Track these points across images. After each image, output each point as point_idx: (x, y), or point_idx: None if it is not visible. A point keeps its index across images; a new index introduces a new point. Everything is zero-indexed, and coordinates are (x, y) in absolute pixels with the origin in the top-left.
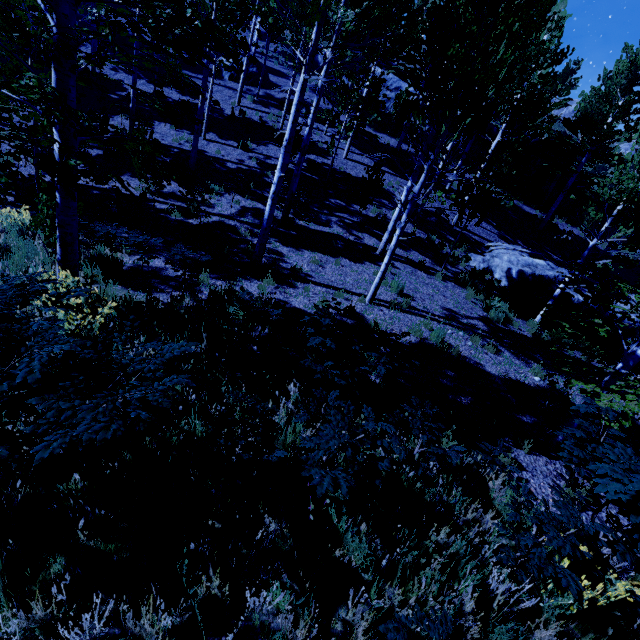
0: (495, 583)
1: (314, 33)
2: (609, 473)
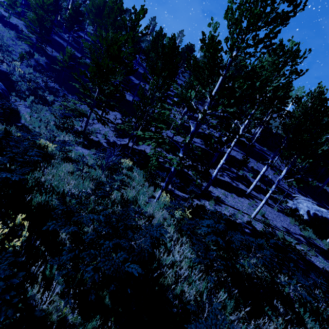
0: None
1: (247, 120)
2: None
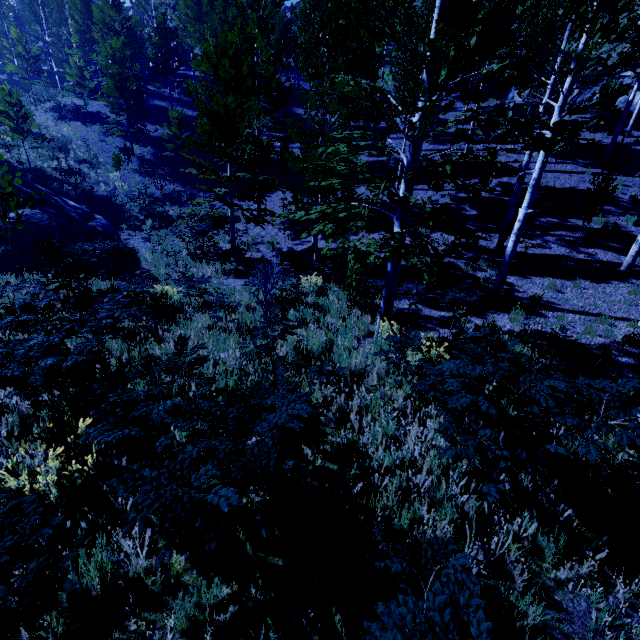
0: None
1: (569, 77)
2: None
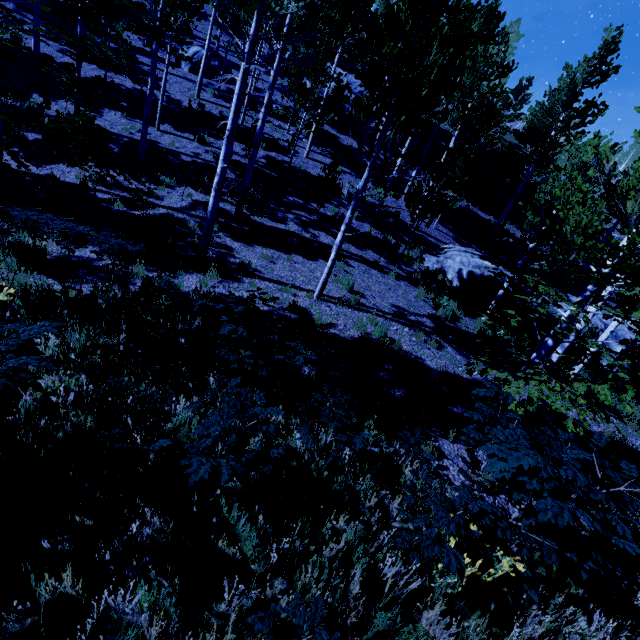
0: (386, 567)
1: (254, 22)
2: (496, 453)
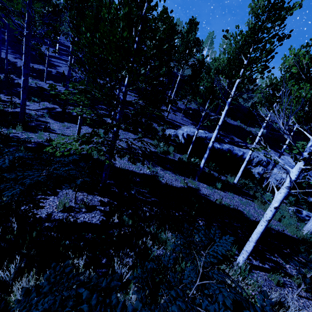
0: None
1: (27, 14)
2: None
